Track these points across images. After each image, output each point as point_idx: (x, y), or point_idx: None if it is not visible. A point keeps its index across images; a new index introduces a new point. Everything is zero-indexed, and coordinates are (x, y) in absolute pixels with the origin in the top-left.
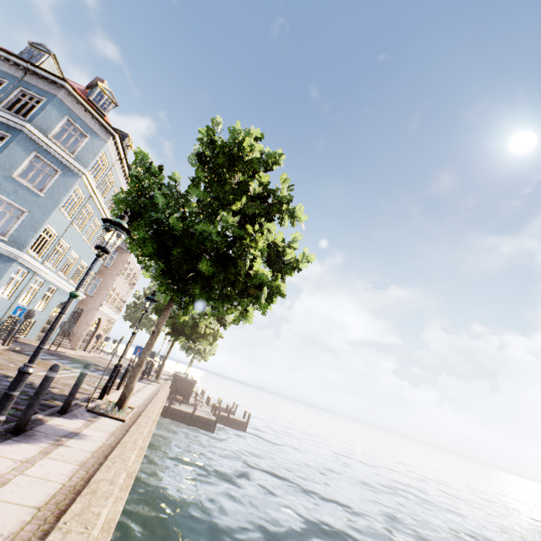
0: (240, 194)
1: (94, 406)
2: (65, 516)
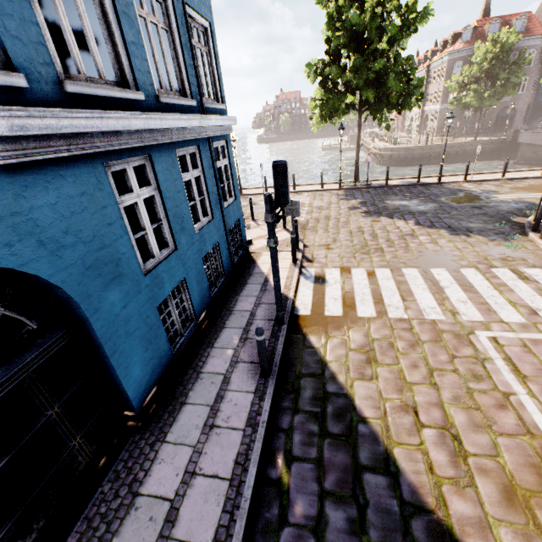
0: (394, 45)
1: (364, 184)
2: (448, 175)
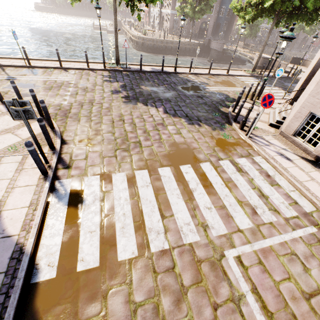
0: None
1: (124, 67)
2: (180, 66)
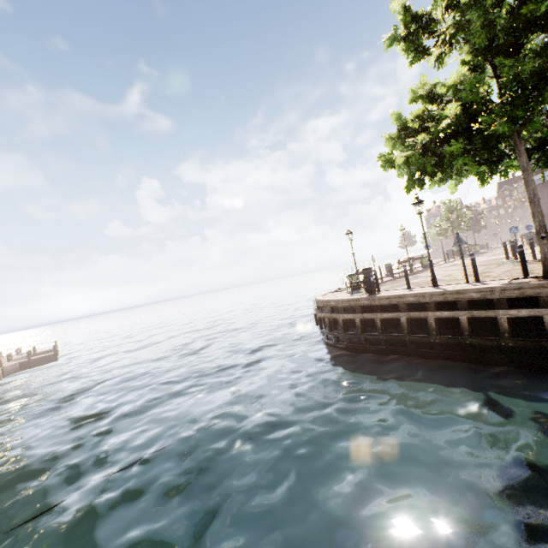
0: None
1: None
2: None
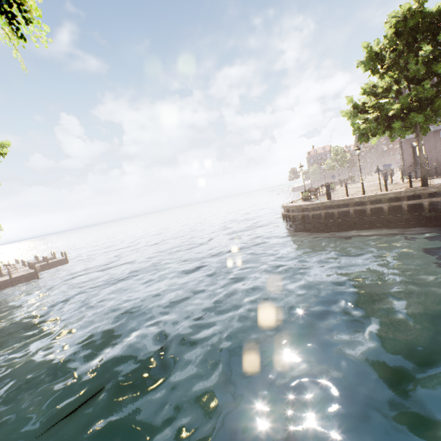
0: None
1: None
2: None
